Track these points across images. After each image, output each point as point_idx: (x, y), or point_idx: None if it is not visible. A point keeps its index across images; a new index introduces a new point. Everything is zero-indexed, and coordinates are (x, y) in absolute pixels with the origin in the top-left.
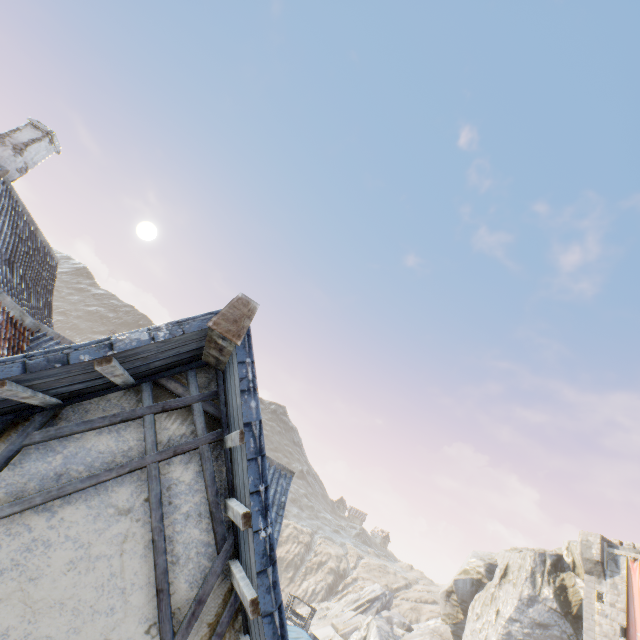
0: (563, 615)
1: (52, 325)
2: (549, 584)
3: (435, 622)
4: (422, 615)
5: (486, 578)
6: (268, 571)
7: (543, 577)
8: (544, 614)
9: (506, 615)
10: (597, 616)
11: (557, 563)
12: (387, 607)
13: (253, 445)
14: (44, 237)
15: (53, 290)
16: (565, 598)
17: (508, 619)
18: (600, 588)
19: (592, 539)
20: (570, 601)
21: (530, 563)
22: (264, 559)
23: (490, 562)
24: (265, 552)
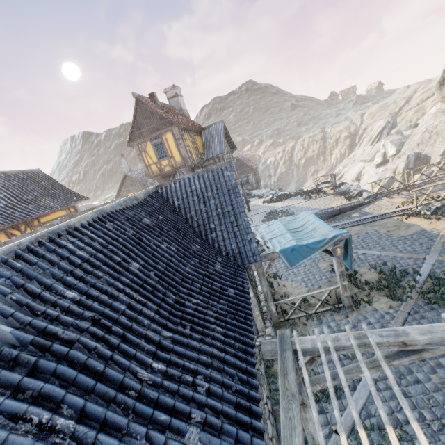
0: None
1: (82, 196)
2: None
3: (435, 108)
4: (426, 109)
5: None
6: None
7: None
8: None
9: None
10: None
11: None
12: (393, 127)
13: None
14: (14, 171)
15: (59, 183)
16: None
17: None
18: None
19: None
20: None
21: None
22: None
23: None
24: None
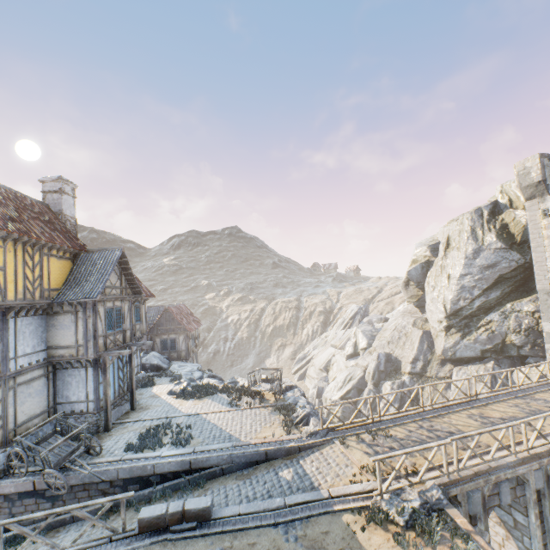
0: (508, 248)
1: None
2: (490, 231)
3: (403, 306)
4: (395, 304)
5: (433, 257)
6: None
7: (483, 229)
8: (490, 257)
9: (457, 275)
10: (544, 232)
11: (494, 210)
12: (366, 315)
13: None
14: None
15: None
16: (507, 234)
17: (459, 277)
18: (545, 206)
19: (530, 164)
20: (513, 234)
21: (468, 224)
22: None
23: (433, 243)
24: None
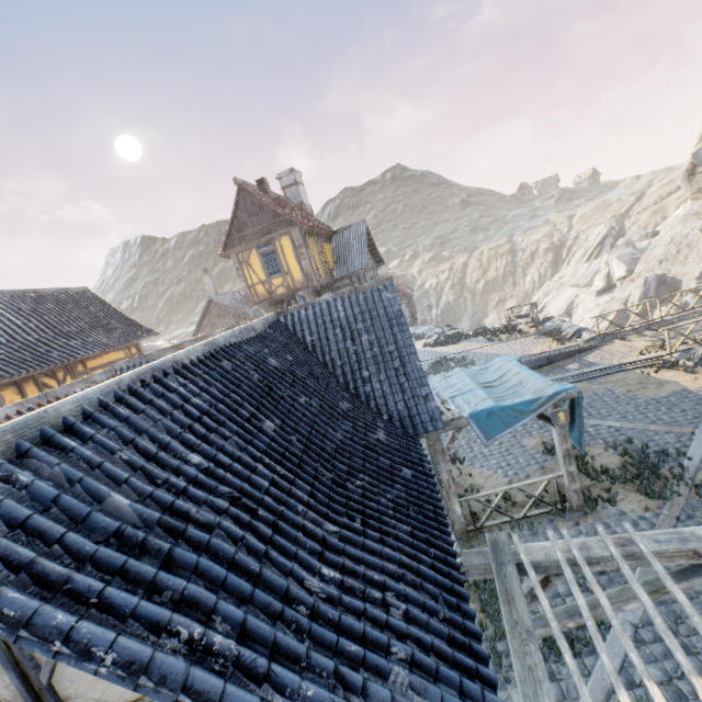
0: None
1: (149, 329)
2: None
3: (684, 208)
4: (668, 210)
5: None
6: (142, 683)
7: None
8: None
9: None
10: None
11: None
12: (620, 236)
13: (1, 630)
14: (50, 290)
15: (116, 310)
16: None
17: None
18: None
19: None
20: None
21: None
22: (128, 680)
23: None
24: (123, 676)
